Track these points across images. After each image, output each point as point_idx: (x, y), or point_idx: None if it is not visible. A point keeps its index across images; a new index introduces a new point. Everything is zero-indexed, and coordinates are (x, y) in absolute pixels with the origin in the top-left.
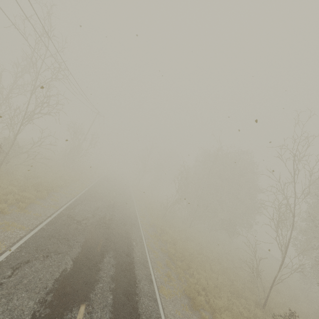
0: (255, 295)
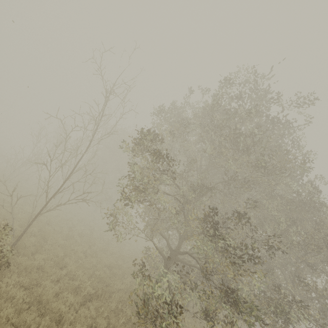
0: (36, 237)
